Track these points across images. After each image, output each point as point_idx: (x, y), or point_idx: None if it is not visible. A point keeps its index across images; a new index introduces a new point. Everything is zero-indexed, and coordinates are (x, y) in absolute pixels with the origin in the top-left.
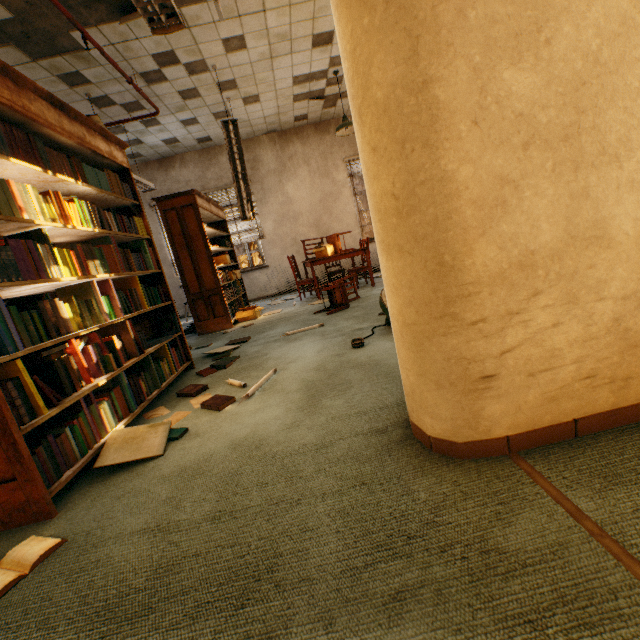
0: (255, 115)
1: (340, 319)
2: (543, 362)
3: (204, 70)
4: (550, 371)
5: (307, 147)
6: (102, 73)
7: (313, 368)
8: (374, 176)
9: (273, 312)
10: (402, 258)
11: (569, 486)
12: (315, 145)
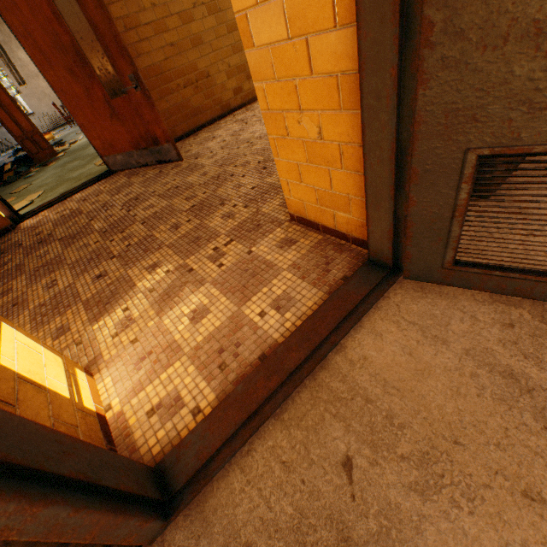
0: None
1: None
2: None
3: None
4: None
5: None
6: None
7: None
8: None
9: (61, 134)
10: None
11: None
12: None
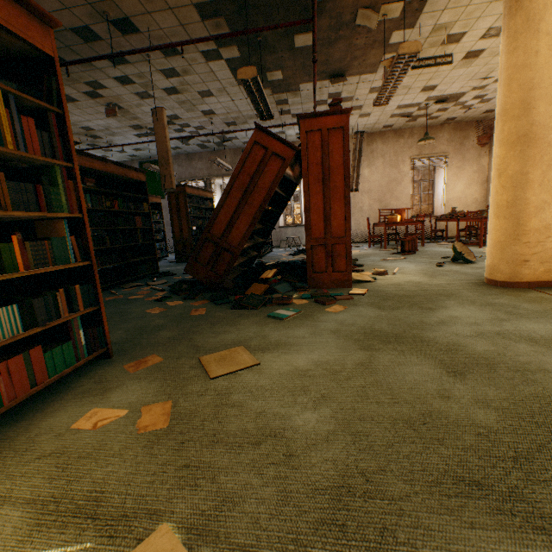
0: (360, 123)
1: (414, 257)
2: (546, 259)
3: (349, 100)
4: (548, 263)
5: (385, 145)
6: (297, 100)
7: (419, 270)
8: (499, 194)
9: (354, 251)
10: (504, 220)
11: (547, 292)
12: (391, 145)
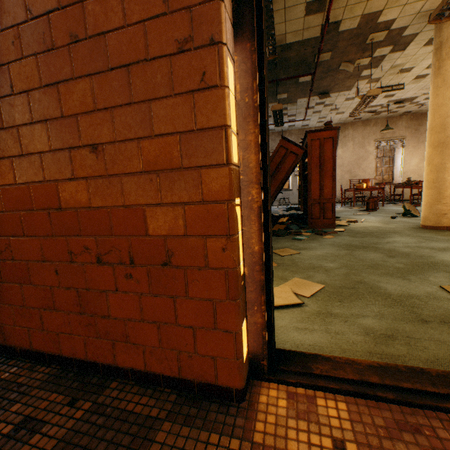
0: (336, 118)
1: (375, 213)
2: None
3: (330, 105)
4: None
5: (355, 132)
6: (294, 107)
7: (378, 220)
8: (428, 175)
9: None
10: (431, 190)
11: None
12: (360, 131)
